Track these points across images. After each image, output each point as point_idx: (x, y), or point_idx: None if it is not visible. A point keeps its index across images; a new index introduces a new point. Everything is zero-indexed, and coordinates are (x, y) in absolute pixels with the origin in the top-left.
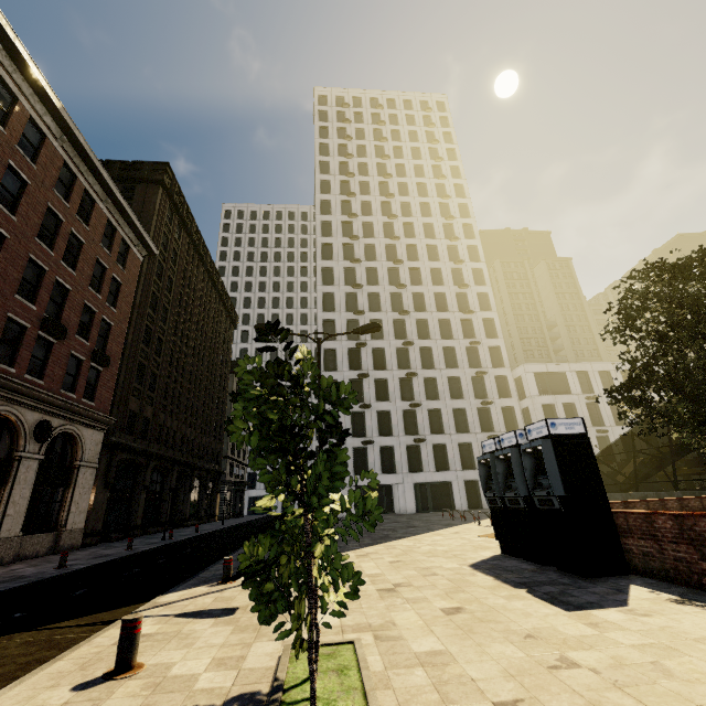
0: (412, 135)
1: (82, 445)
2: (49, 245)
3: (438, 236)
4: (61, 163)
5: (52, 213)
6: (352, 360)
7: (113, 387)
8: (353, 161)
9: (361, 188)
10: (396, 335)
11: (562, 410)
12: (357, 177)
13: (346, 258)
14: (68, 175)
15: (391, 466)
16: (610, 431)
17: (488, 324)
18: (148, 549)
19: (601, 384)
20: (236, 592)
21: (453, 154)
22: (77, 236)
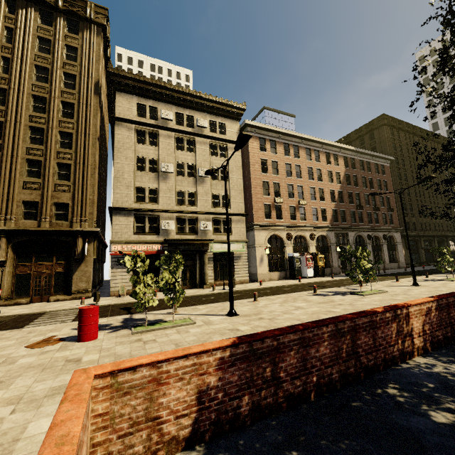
0: None
1: (394, 238)
2: (365, 186)
3: None
4: (359, 161)
5: (362, 177)
6: None
7: (397, 217)
8: None
9: None
10: None
11: None
12: None
13: None
14: (361, 161)
15: None
16: None
17: None
18: (430, 269)
19: None
20: (452, 275)
21: None
22: (370, 178)
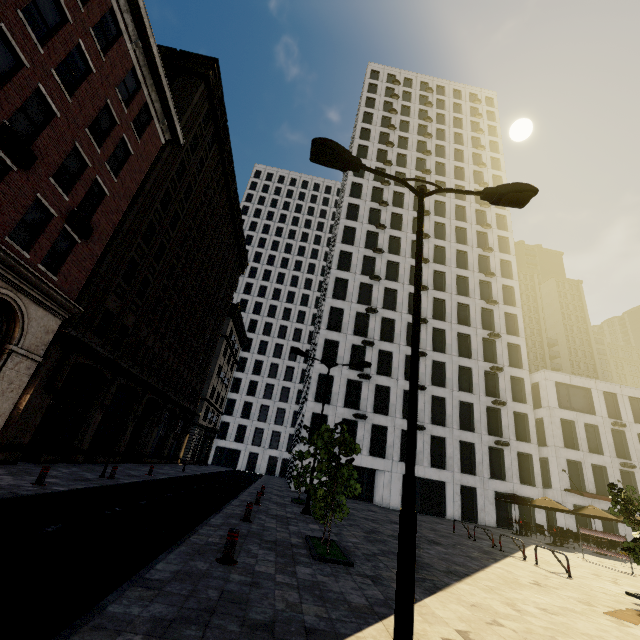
0: (456, 121)
1: (23, 324)
2: (39, 39)
3: (469, 220)
4: None
5: (55, 1)
6: (358, 324)
7: (88, 270)
8: (394, 134)
9: (397, 159)
10: (409, 310)
11: (582, 431)
12: (396, 148)
13: (371, 222)
14: None
15: (380, 448)
16: (637, 468)
17: (509, 320)
18: (62, 491)
19: (631, 411)
20: None
21: (496, 147)
22: (86, 56)
